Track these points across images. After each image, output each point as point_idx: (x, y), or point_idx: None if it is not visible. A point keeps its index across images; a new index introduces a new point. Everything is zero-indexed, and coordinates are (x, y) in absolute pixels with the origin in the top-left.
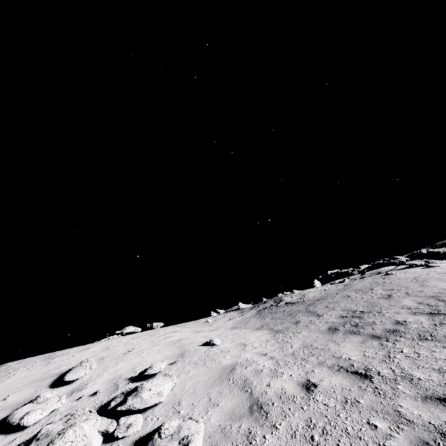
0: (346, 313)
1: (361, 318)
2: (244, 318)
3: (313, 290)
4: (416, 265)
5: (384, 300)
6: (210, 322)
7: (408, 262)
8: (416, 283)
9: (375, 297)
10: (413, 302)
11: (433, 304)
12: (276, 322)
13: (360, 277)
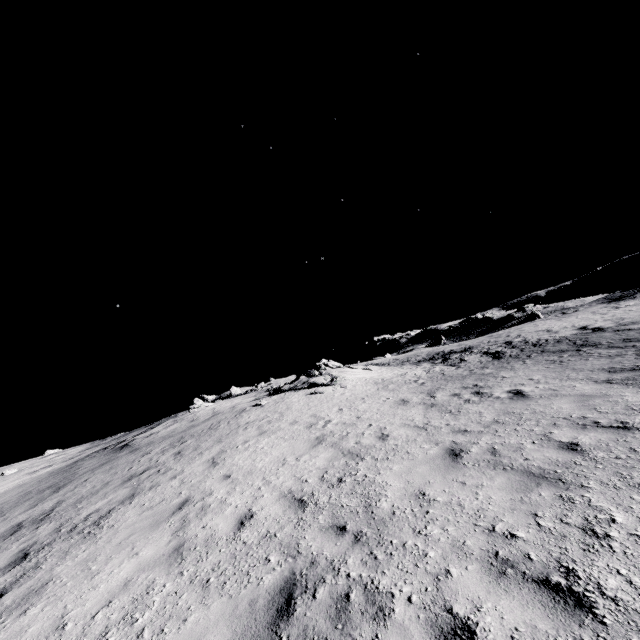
0: (37, 515)
1: (7, 538)
2: (46, 472)
3: (196, 415)
4: (318, 385)
5: (113, 487)
6: (7, 475)
7: (312, 379)
8: (213, 443)
9: (136, 471)
10: (100, 506)
11: (80, 525)
12: (3, 507)
13: (305, 381)
